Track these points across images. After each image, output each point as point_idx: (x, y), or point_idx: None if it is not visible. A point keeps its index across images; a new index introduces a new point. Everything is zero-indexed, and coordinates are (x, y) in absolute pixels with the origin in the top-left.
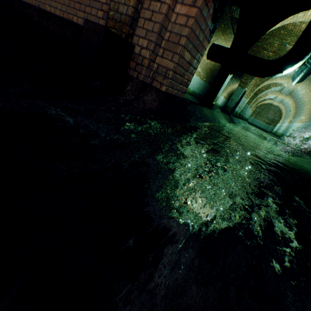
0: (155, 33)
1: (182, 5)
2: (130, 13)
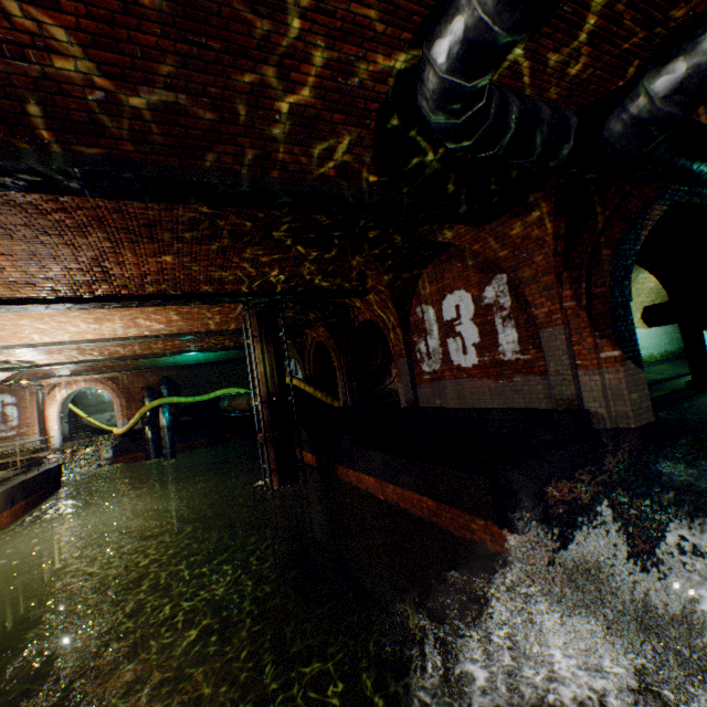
0: (600, 397)
1: (607, 374)
2: (574, 393)
